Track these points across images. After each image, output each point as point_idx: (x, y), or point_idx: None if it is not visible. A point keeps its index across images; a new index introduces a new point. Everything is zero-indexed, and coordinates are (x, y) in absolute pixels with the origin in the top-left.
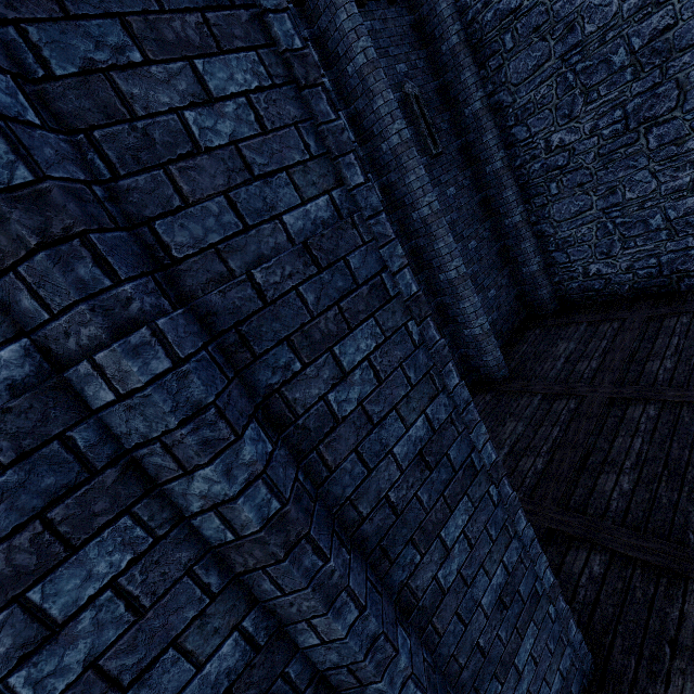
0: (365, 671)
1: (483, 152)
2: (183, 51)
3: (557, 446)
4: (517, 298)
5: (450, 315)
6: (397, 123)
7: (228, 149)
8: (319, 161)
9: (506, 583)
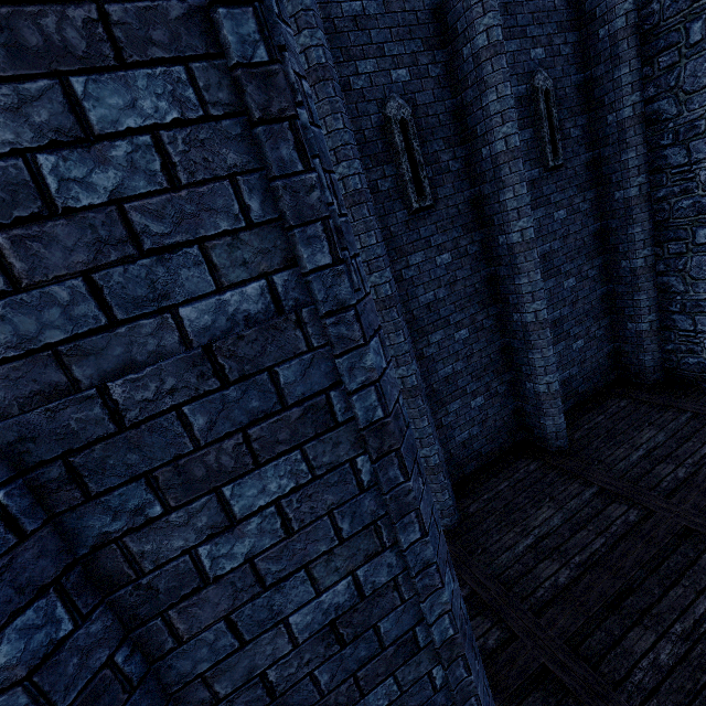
0: None
1: (617, 172)
2: (53, 63)
3: (594, 563)
4: (611, 356)
5: (515, 360)
6: (507, 125)
7: (104, 210)
8: (262, 230)
9: None
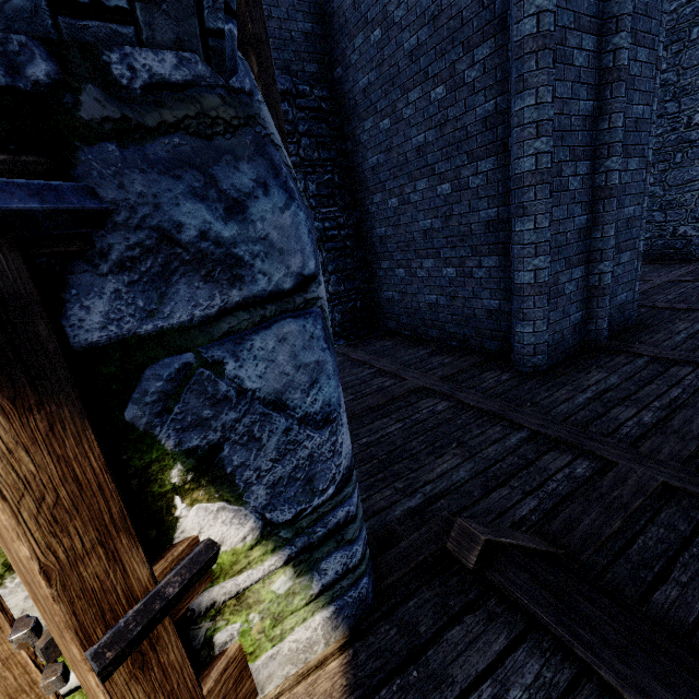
0: (614, 149)
1: None
2: None
3: None
4: None
5: None
6: None
7: None
8: None
9: (631, 219)
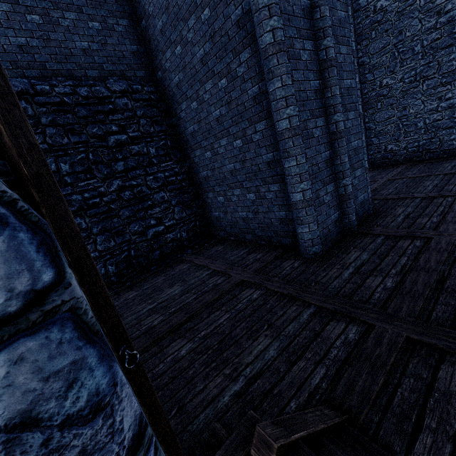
0: (337, 108)
1: None
2: None
3: None
4: None
5: None
6: None
7: None
8: (344, 4)
9: (357, 148)
